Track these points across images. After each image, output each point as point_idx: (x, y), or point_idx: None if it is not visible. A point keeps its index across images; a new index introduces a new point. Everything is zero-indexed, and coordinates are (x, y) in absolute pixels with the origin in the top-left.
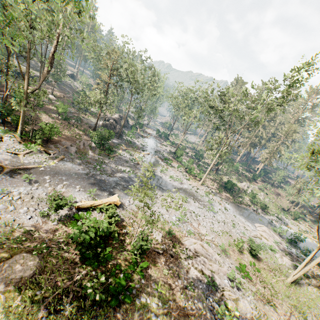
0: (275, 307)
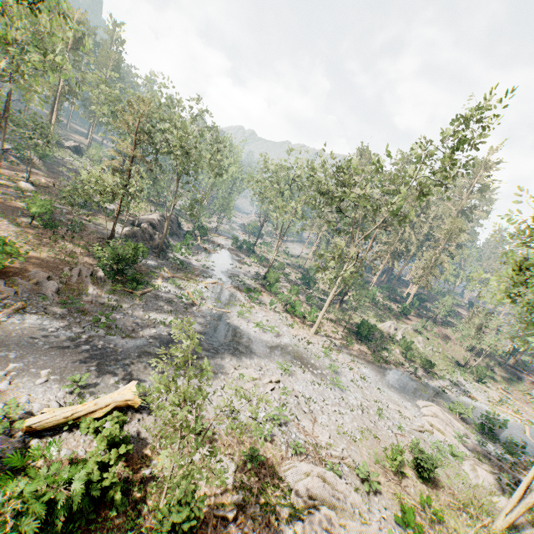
0: None
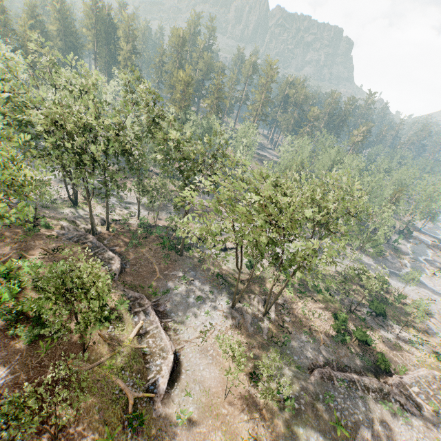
0: None
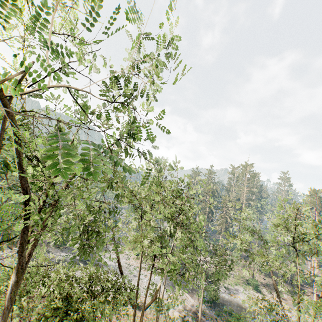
0: None
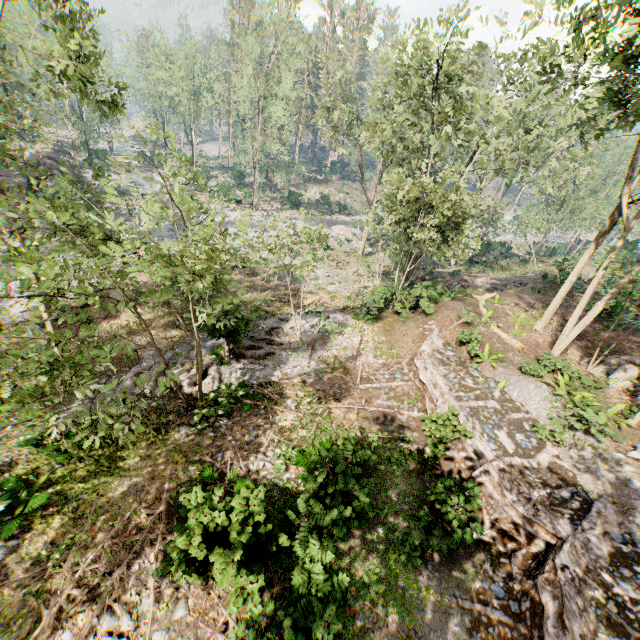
0: (346, 270)
